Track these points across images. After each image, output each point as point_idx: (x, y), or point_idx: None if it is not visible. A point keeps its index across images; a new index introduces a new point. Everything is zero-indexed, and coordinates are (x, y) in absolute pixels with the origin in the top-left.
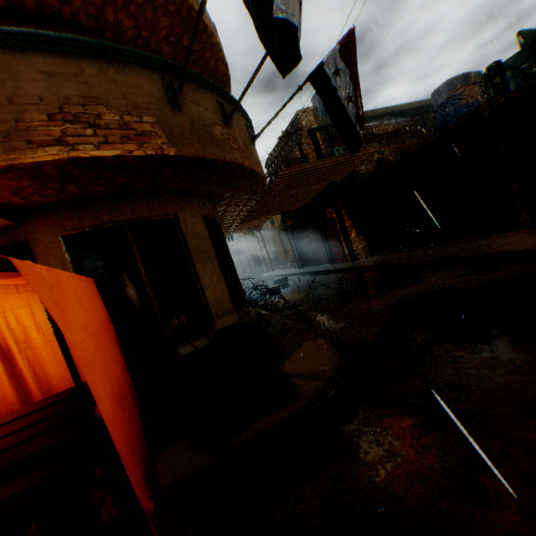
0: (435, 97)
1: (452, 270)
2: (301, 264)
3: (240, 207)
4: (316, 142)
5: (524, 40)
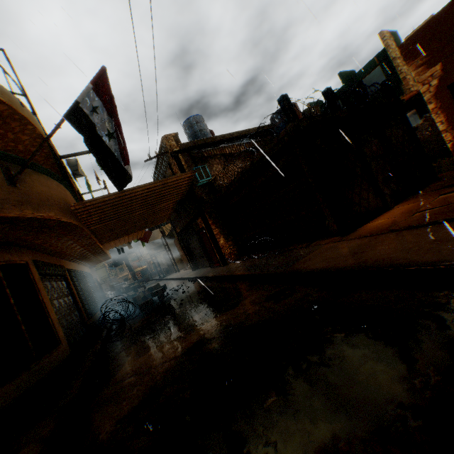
0: (272, 122)
1: (266, 290)
2: (193, 266)
3: (66, 238)
4: (179, 163)
5: (345, 78)
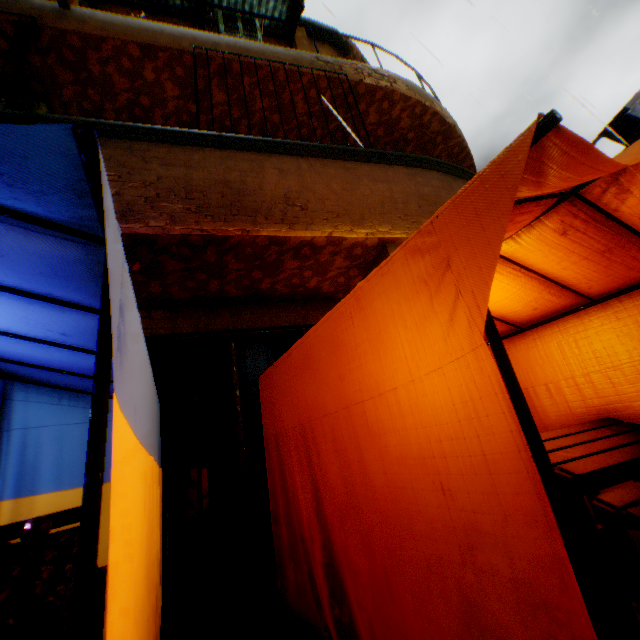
0: None
1: None
2: None
3: None
4: None
5: None
